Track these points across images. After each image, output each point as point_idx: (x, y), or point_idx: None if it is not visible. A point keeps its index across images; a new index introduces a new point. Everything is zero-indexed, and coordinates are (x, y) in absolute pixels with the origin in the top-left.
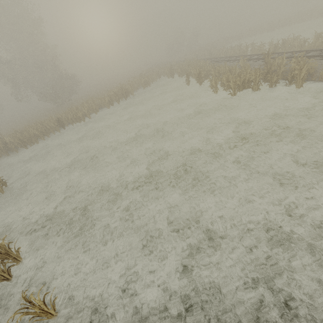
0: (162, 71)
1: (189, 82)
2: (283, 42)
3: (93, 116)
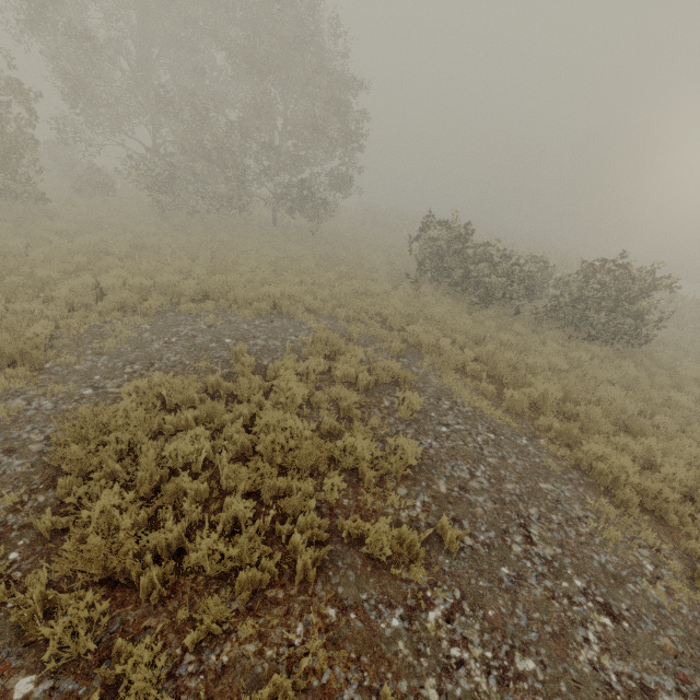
0: None
1: None
2: None
3: None
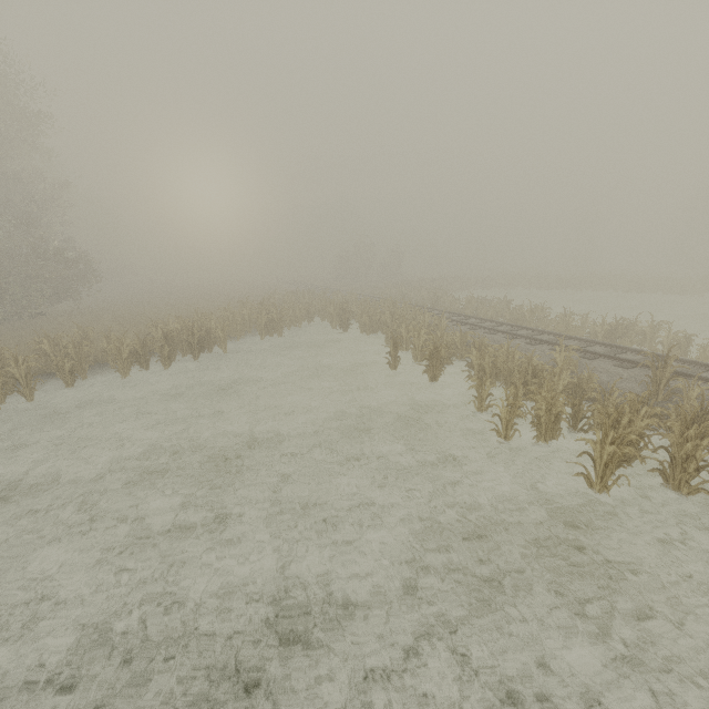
0: (321, 308)
1: (396, 361)
2: (623, 324)
3: (50, 393)
